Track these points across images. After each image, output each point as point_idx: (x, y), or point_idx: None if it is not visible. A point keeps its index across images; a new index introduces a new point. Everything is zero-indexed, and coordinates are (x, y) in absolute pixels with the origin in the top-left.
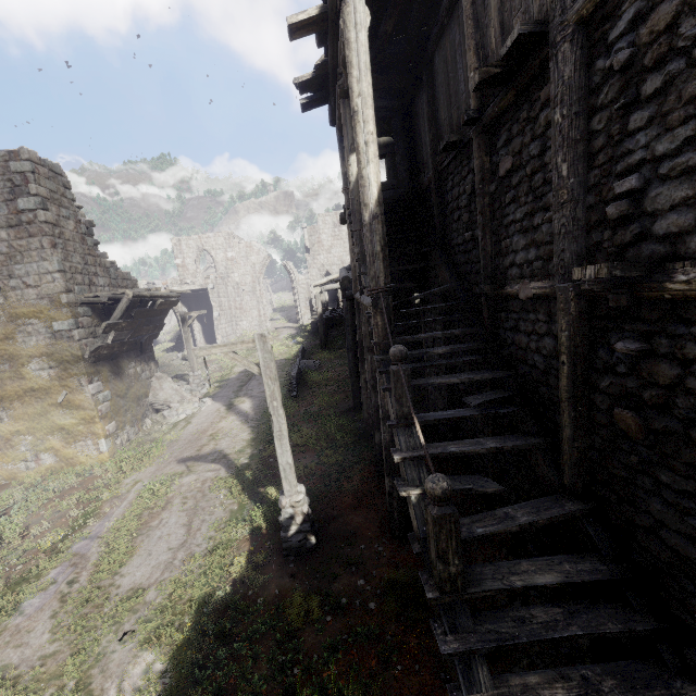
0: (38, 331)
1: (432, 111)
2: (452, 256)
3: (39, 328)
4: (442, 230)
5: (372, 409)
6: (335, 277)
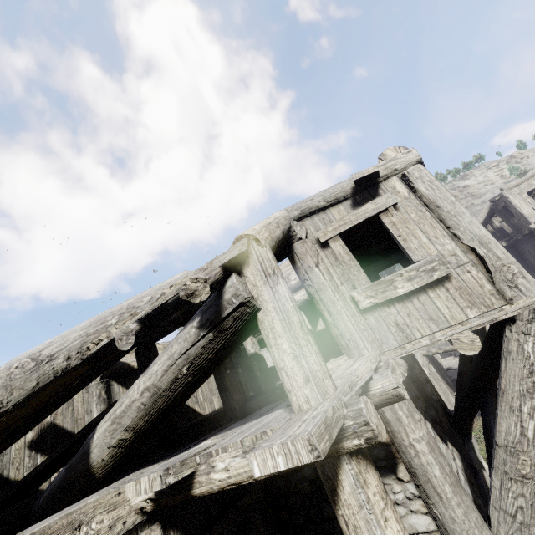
0: None
1: None
2: None
3: None
4: None
5: None
6: None
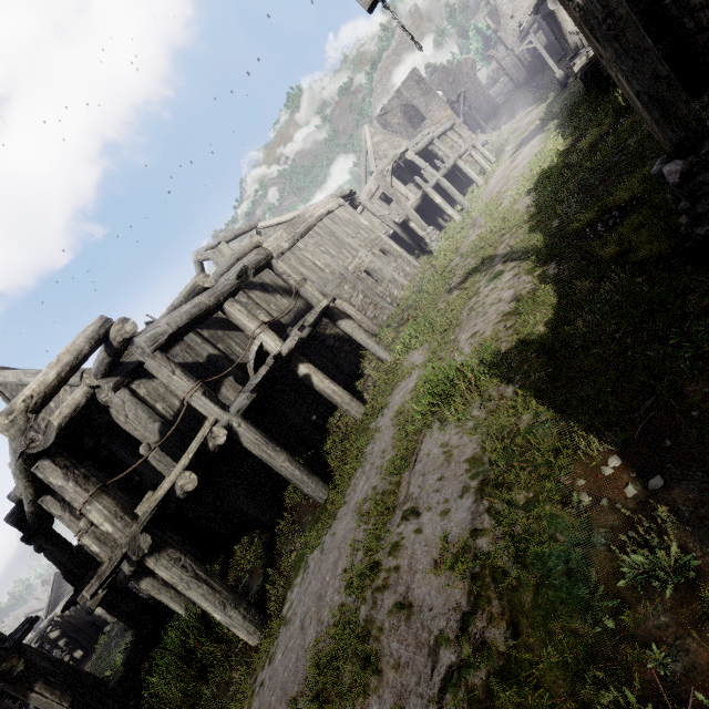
0: None
1: None
2: None
3: None
4: None
5: None
6: (531, 23)
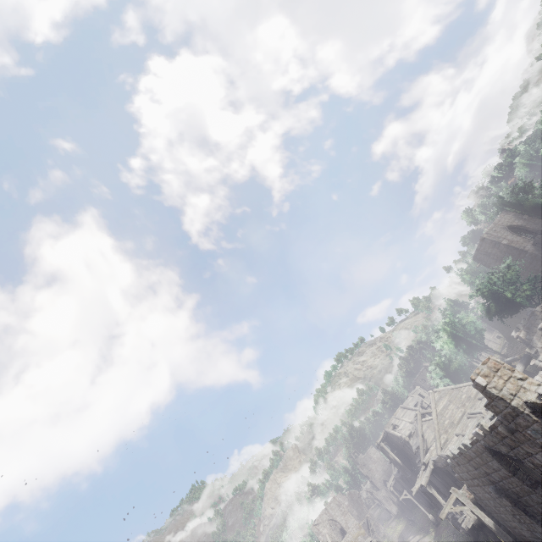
0: (361, 539)
1: (393, 441)
2: (413, 459)
3: (361, 538)
4: (409, 456)
5: None
6: (392, 479)
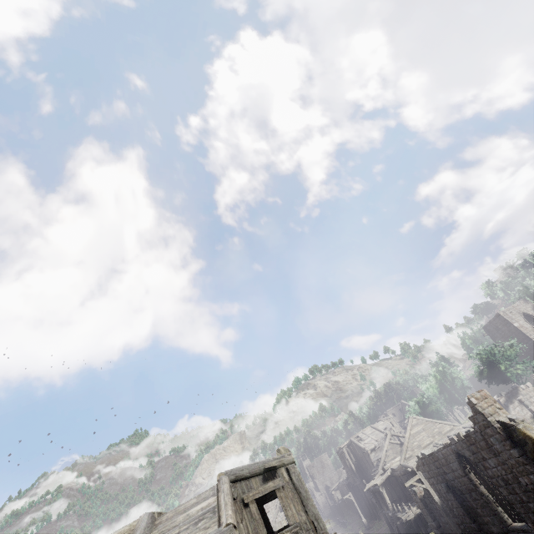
0: None
1: (353, 451)
2: (366, 472)
3: None
4: (362, 468)
5: (368, 505)
6: (337, 485)
